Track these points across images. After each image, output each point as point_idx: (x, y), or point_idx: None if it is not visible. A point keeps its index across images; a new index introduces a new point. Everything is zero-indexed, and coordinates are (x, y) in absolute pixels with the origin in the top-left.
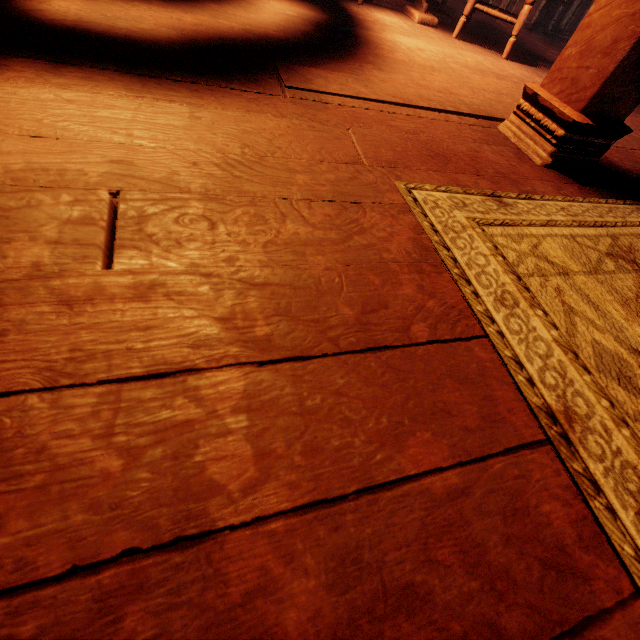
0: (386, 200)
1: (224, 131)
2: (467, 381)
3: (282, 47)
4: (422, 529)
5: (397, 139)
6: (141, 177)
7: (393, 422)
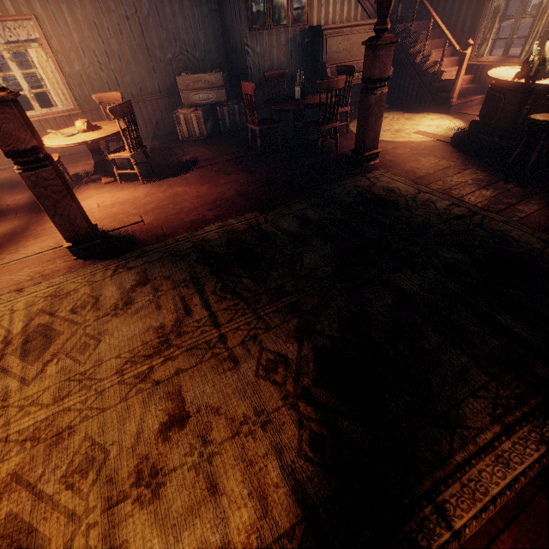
0: None
1: None
2: None
3: None
4: None
5: (5, 278)
6: None
7: None
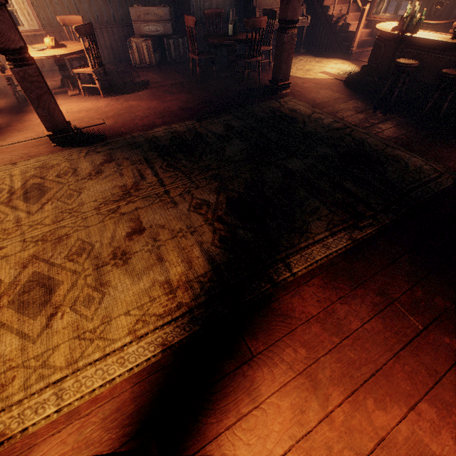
0: None
1: None
2: None
3: None
4: None
5: None
6: None
7: None
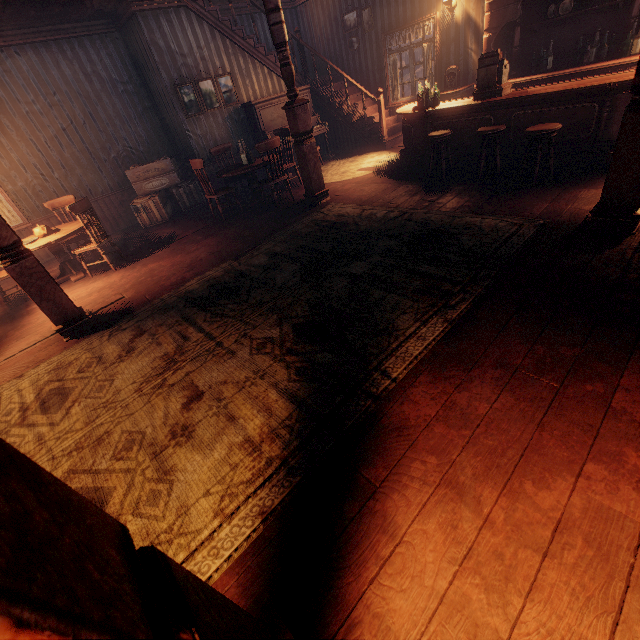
0: None
1: None
2: None
3: None
4: None
5: None
6: None
7: None
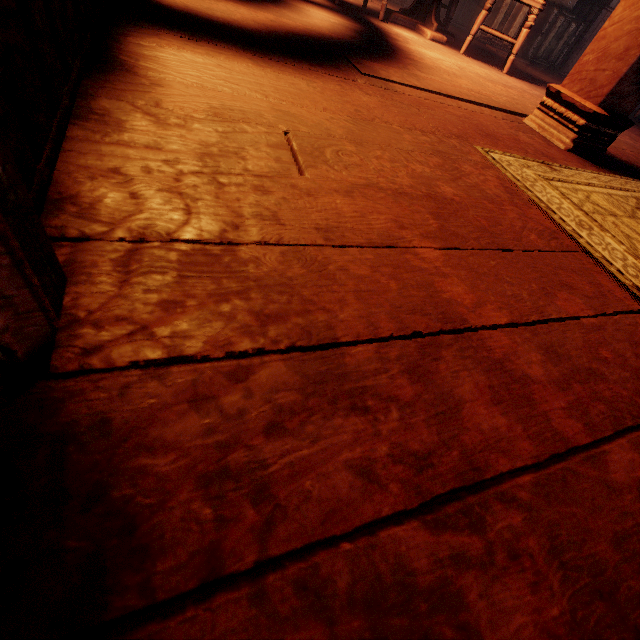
0: (471, 158)
1: (337, 99)
2: (577, 270)
3: (342, 45)
4: (587, 340)
5: (457, 120)
6: (301, 122)
7: (542, 285)
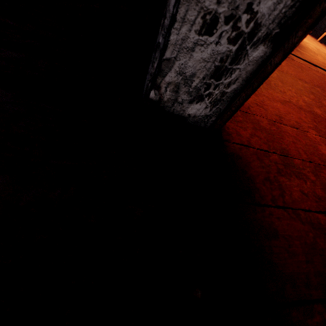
0: None
1: None
2: None
3: None
4: None
5: (319, 78)
6: None
7: None
